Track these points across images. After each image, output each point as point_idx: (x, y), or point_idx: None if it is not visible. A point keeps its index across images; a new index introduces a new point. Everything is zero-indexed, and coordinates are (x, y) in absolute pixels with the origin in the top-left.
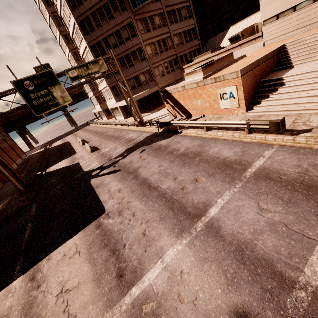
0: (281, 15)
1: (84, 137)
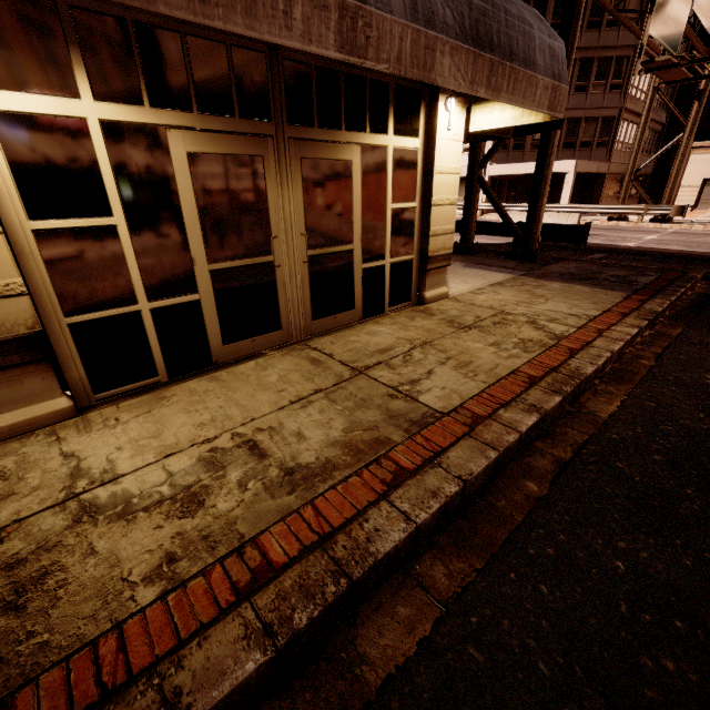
0: None
1: None
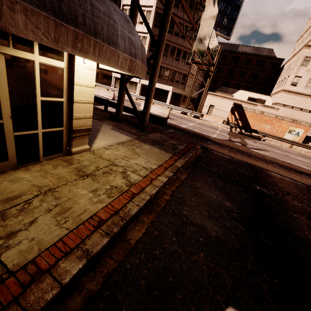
0: (286, 106)
1: None
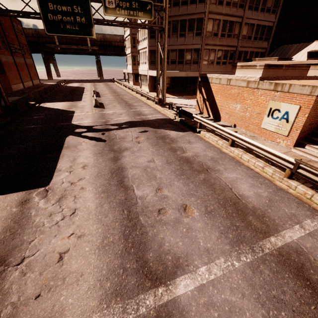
0: None
1: (100, 90)
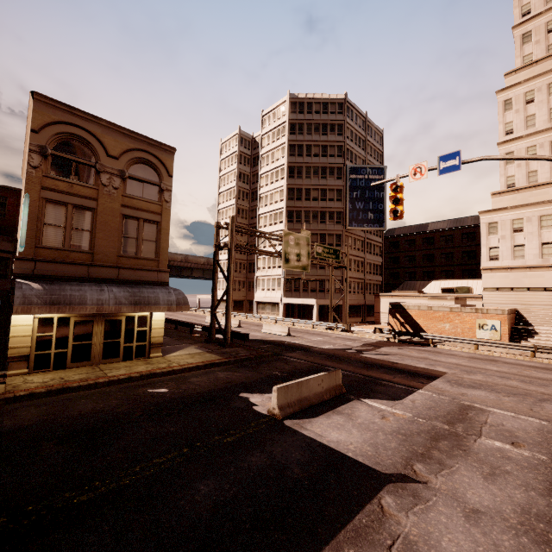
0: (500, 289)
1: None
